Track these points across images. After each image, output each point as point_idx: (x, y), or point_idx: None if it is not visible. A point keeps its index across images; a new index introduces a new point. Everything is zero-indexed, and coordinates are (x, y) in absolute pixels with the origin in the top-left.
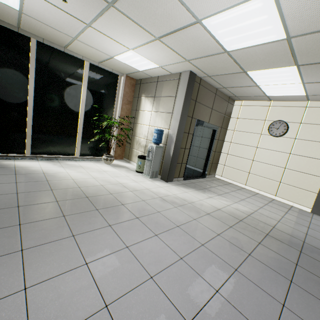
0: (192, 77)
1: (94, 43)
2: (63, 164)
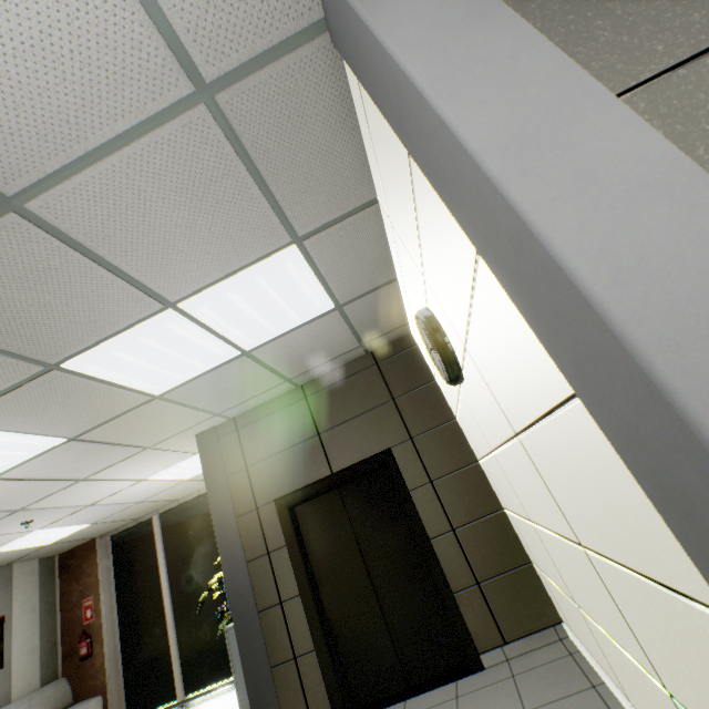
0: (206, 440)
1: (143, 494)
2: None
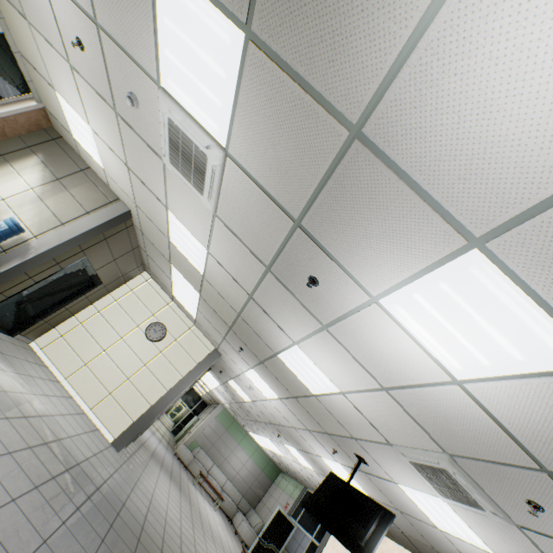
0: (127, 216)
1: (52, 62)
2: None
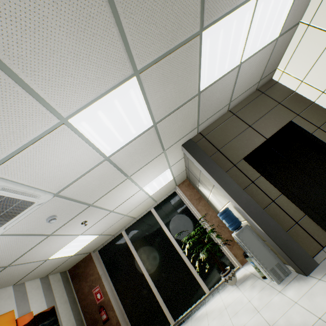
0: (188, 145)
1: (131, 206)
2: (192, 321)
